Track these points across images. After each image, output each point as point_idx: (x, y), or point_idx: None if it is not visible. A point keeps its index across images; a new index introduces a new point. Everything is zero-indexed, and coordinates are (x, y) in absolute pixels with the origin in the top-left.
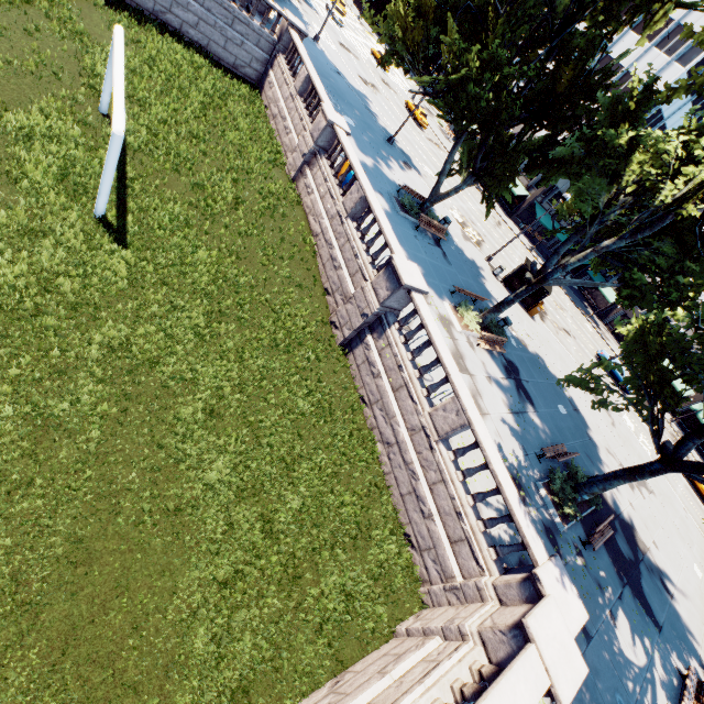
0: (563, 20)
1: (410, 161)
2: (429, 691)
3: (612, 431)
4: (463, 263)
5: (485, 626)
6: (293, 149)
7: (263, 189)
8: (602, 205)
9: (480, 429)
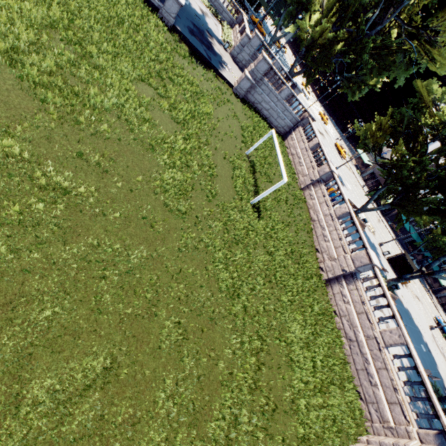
0: None
1: (342, 180)
2: None
3: None
4: (370, 245)
5: None
6: (303, 174)
7: (294, 194)
8: None
9: (412, 348)
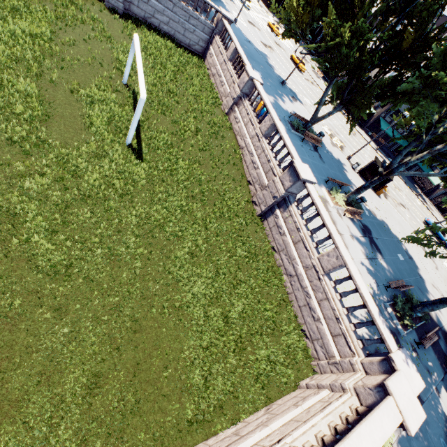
0: None
1: (296, 95)
2: (327, 416)
3: (435, 273)
4: (332, 161)
5: (358, 385)
6: (226, 95)
7: (210, 121)
8: (434, 121)
9: (352, 268)
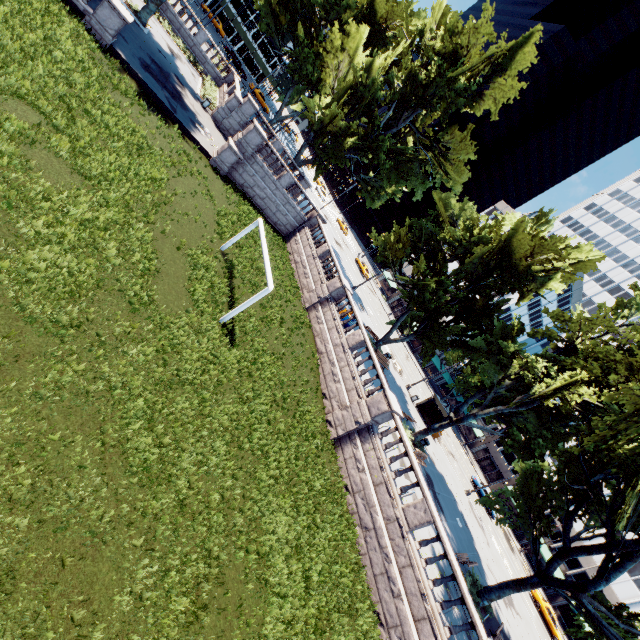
0: (478, 274)
1: (362, 303)
2: None
3: (488, 550)
4: (396, 388)
5: None
6: (309, 289)
7: (294, 314)
8: (496, 380)
9: (440, 526)
